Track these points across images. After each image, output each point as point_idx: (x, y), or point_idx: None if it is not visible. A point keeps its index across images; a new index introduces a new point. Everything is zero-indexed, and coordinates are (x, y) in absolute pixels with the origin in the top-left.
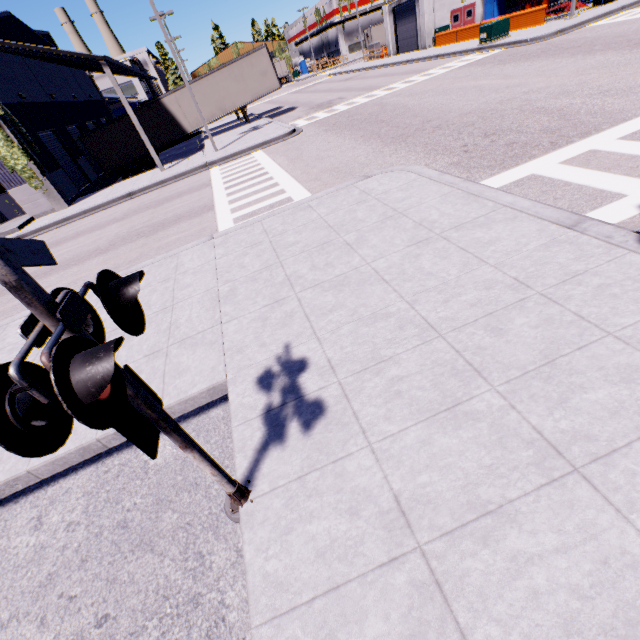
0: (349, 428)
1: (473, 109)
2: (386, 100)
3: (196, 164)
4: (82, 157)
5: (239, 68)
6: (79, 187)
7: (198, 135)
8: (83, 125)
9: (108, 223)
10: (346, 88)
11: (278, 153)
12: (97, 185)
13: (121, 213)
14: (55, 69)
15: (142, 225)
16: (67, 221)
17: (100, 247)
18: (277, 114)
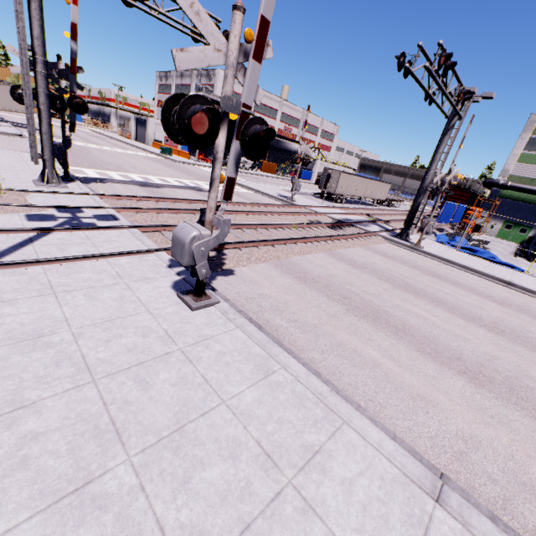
0: None
1: (107, 161)
2: (89, 148)
3: None
4: None
5: None
6: None
7: None
8: None
9: None
10: (85, 138)
11: None
12: None
13: None
14: None
15: None
16: None
17: None
18: (23, 127)
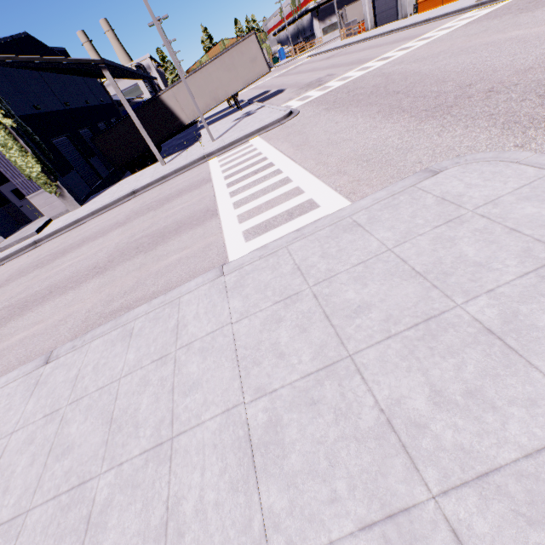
0: None
1: (533, 63)
2: (387, 69)
3: (194, 156)
4: (94, 156)
5: (230, 57)
6: (91, 185)
7: (194, 125)
8: (95, 127)
9: (111, 228)
10: (331, 65)
11: (278, 139)
12: (108, 181)
13: (124, 215)
14: (69, 79)
15: (142, 234)
16: (77, 223)
17: (99, 263)
18: (266, 98)
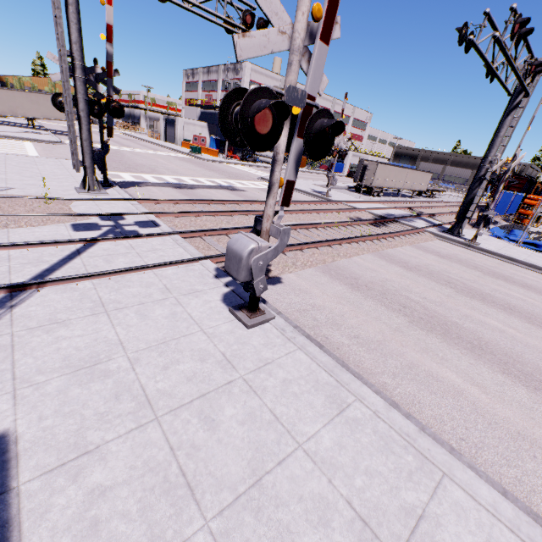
0: (3, 175)
1: (140, 163)
2: (123, 151)
3: None
4: None
5: (37, 97)
6: None
7: None
8: None
9: None
10: (118, 141)
11: (41, 146)
12: None
13: None
14: None
15: None
16: None
17: None
18: (62, 134)
